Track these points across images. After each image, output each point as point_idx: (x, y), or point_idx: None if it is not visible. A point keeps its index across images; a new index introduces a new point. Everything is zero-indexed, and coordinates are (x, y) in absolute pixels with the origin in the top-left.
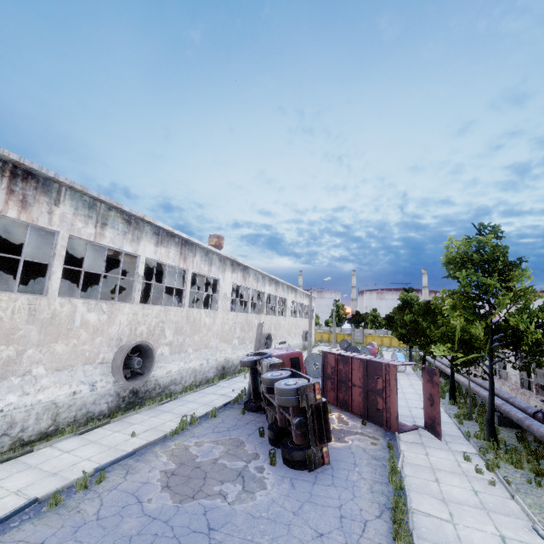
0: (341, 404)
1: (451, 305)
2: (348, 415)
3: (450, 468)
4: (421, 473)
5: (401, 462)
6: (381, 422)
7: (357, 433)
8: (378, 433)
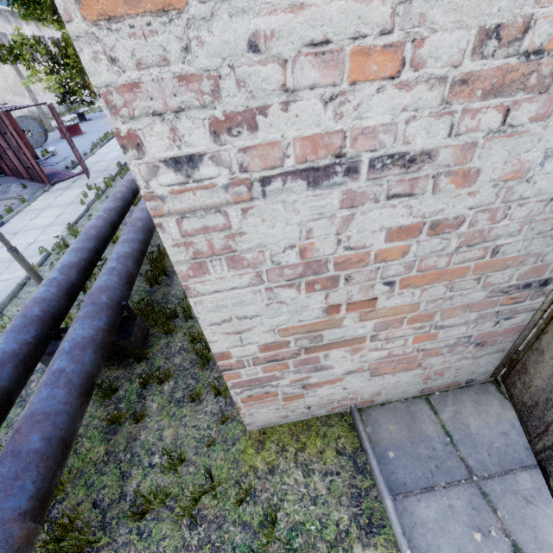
0: (15, 173)
1: (16, 1)
2: (22, 182)
3: (64, 202)
4: (28, 216)
5: (13, 214)
6: (40, 179)
7: (7, 199)
8: (32, 192)
